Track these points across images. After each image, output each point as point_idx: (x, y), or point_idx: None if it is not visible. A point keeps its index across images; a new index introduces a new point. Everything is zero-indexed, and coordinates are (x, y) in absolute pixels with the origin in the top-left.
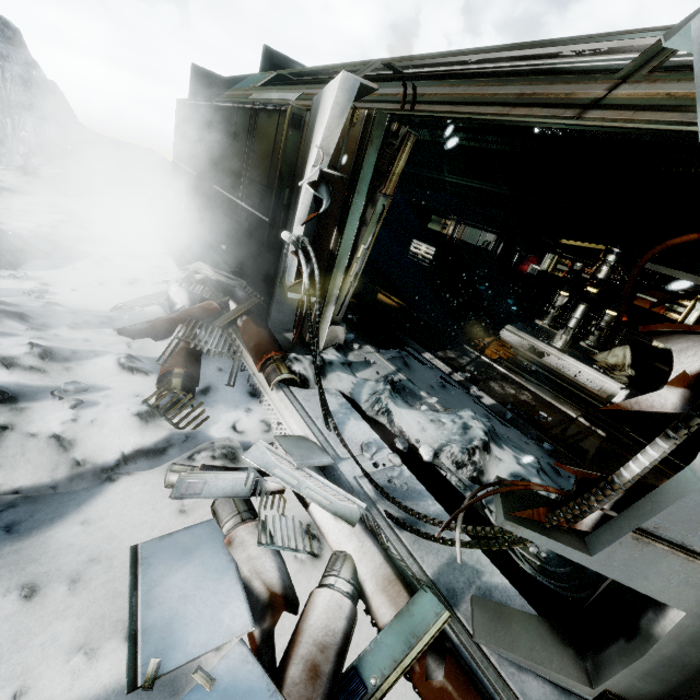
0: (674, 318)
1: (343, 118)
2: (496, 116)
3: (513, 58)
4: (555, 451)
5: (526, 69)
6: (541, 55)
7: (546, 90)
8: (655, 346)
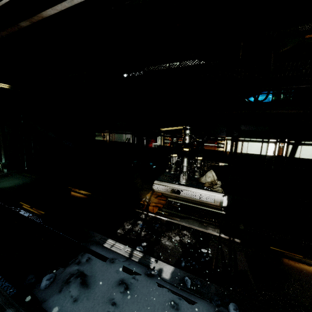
0: (222, 150)
1: None
2: None
3: None
4: (237, 305)
5: None
6: None
7: None
8: (221, 165)
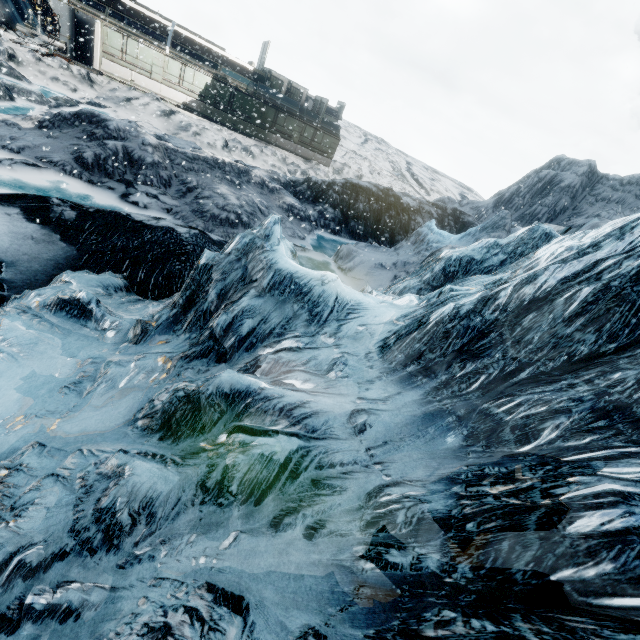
0: None
1: None
2: None
3: None
4: None
5: None
6: None
7: None
8: None
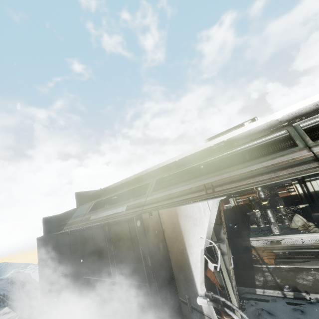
0: (294, 194)
1: (214, 218)
2: (280, 180)
3: (194, 154)
4: None
5: (220, 156)
6: (204, 149)
7: (276, 161)
8: (302, 207)
